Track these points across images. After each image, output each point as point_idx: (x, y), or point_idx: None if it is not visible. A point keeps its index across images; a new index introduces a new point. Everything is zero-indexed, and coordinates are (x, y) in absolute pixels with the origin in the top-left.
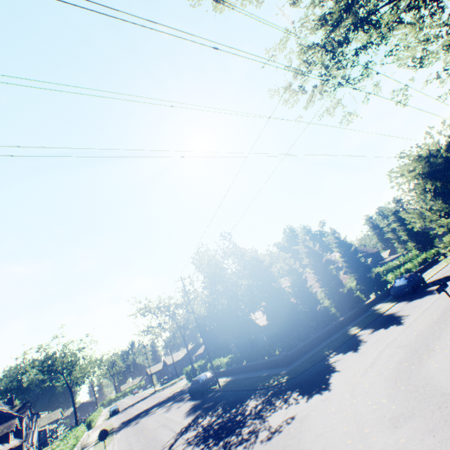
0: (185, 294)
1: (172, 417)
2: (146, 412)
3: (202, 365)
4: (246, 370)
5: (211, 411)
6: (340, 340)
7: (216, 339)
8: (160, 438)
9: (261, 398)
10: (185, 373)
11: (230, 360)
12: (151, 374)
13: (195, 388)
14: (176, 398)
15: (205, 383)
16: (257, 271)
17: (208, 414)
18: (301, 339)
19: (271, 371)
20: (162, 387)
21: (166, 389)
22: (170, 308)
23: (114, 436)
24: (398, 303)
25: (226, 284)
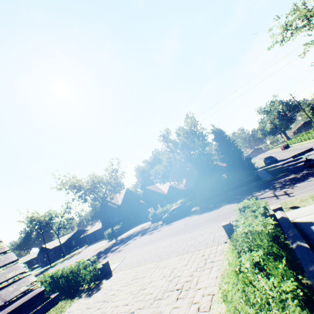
0: (168, 147)
1: (187, 221)
2: (105, 252)
3: (119, 229)
4: (210, 199)
5: (246, 196)
6: (278, 168)
7: (120, 213)
8: (226, 211)
9: (288, 176)
10: (107, 234)
11: (185, 200)
12: (47, 251)
13: (176, 213)
14: (136, 235)
15: (189, 206)
16: (221, 137)
17: (247, 196)
18: (251, 173)
19: (249, 185)
20: (52, 264)
21: (79, 255)
22: (94, 183)
23: (111, 258)
24: (275, 164)
25: (196, 144)
